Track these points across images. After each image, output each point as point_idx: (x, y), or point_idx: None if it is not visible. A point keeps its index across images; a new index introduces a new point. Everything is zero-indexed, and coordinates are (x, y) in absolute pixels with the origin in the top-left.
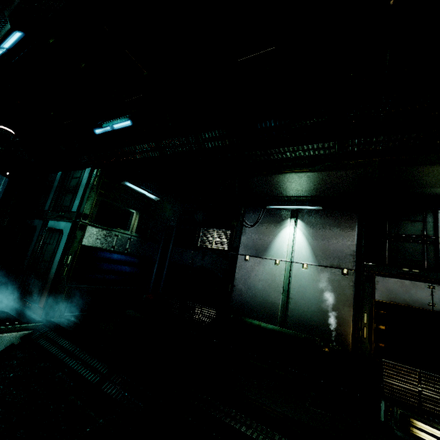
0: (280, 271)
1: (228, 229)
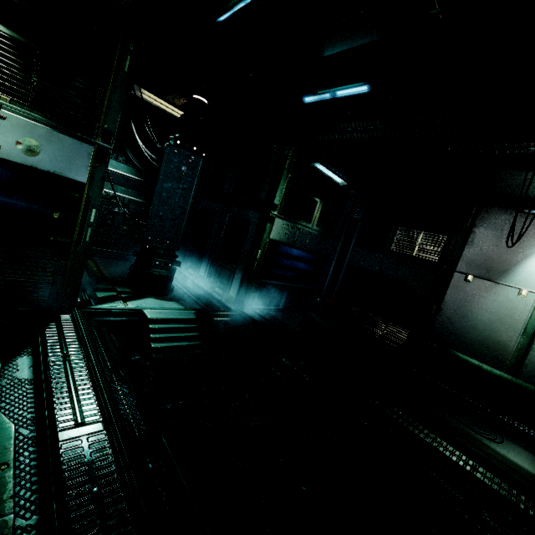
0: (526, 307)
1: (443, 235)
